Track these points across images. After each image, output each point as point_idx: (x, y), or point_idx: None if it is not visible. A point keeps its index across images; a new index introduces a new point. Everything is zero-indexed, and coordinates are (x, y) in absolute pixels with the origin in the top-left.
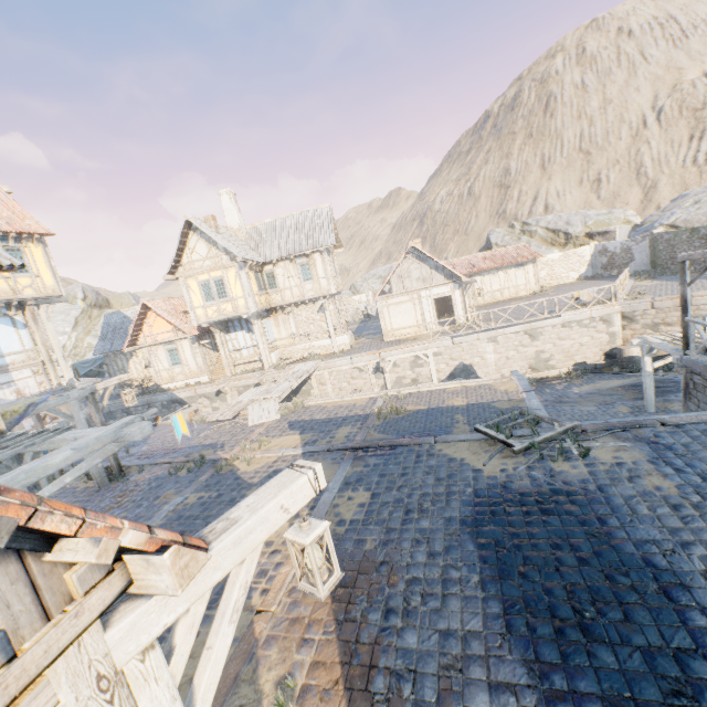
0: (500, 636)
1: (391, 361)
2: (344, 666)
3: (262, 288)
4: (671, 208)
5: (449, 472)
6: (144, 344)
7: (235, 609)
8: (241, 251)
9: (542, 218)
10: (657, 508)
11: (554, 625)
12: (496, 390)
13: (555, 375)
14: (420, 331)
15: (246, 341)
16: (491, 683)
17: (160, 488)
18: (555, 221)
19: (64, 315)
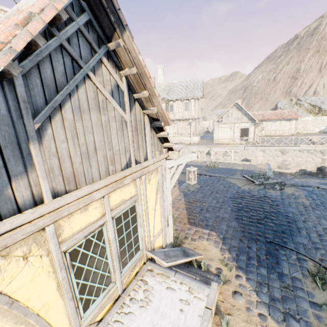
0: (233, 219)
1: (214, 151)
2: (187, 215)
3: (167, 111)
4: None
5: (229, 185)
6: None
7: (179, 172)
8: (162, 94)
9: (309, 98)
10: (298, 206)
11: (249, 220)
12: (256, 167)
13: (289, 172)
14: (230, 141)
15: None
16: (227, 225)
17: None
18: (315, 100)
19: None
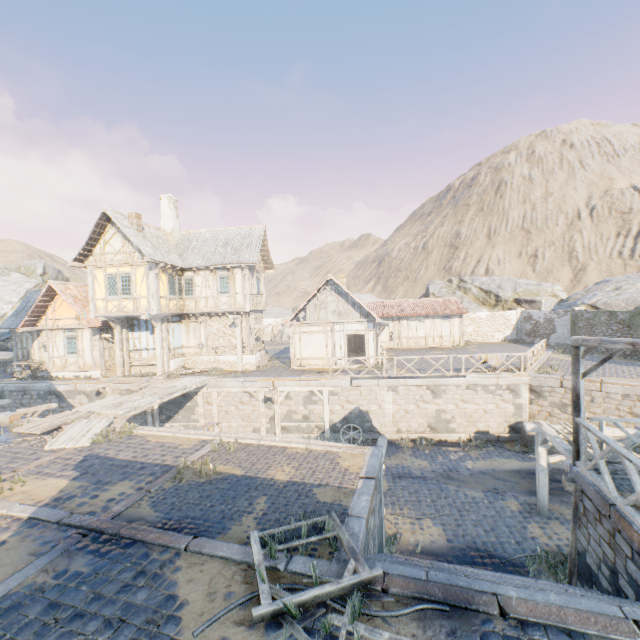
0: None
1: (284, 392)
2: None
3: (175, 293)
4: (594, 290)
5: (135, 634)
6: (44, 326)
7: None
8: (156, 252)
9: (478, 278)
10: None
11: None
12: (337, 465)
13: (454, 439)
14: (328, 365)
15: (148, 343)
16: None
17: None
18: (488, 283)
19: (17, 285)
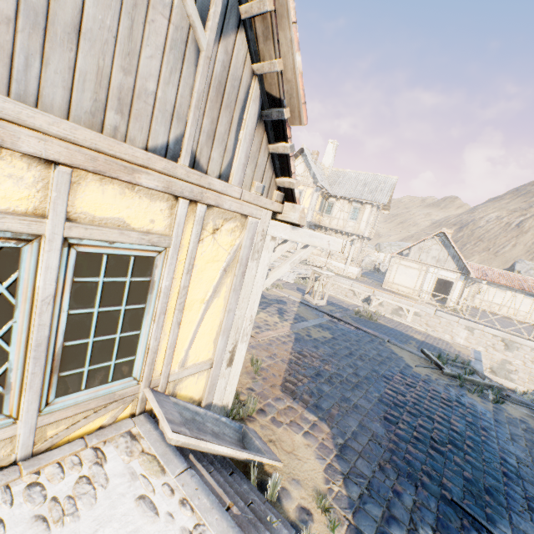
0: (377, 417)
1: (379, 300)
2: (286, 374)
3: (321, 210)
4: None
5: (388, 356)
6: None
7: (294, 262)
8: (322, 180)
9: None
10: (533, 449)
11: (413, 433)
12: (451, 347)
13: (510, 387)
14: (412, 294)
15: None
16: (361, 423)
17: None
18: None
19: None
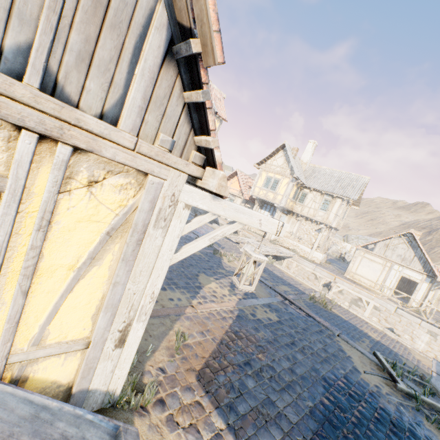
0: (303, 438)
1: (339, 288)
2: (210, 356)
3: (294, 198)
4: None
5: (335, 353)
6: None
7: (214, 237)
8: (298, 173)
9: None
10: None
11: None
12: (410, 353)
13: None
14: (374, 288)
15: None
16: None
17: (188, 240)
18: None
19: None
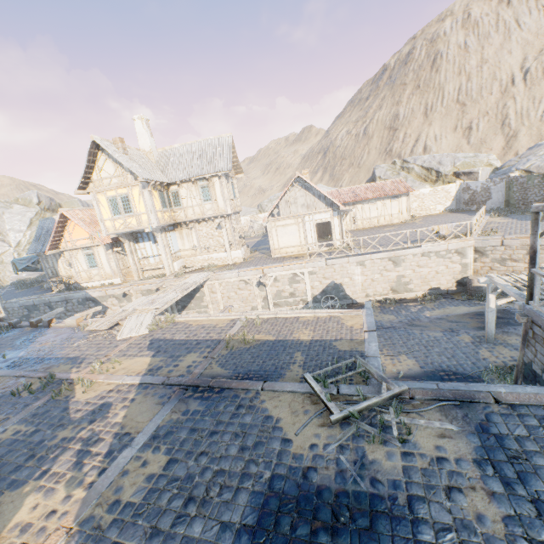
0: None
1: (273, 277)
2: None
3: (166, 206)
4: (527, 155)
5: (257, 438)
6: (65, 248)
7: None
8: (145, 172)
9: (419, 157)
10: None
11: None
12: (343, 325)
13: (412, 297)
14: (302, 251)
15: (153, 251)
16: None
17: None
18: (429, 160)
19: (21, 216)
